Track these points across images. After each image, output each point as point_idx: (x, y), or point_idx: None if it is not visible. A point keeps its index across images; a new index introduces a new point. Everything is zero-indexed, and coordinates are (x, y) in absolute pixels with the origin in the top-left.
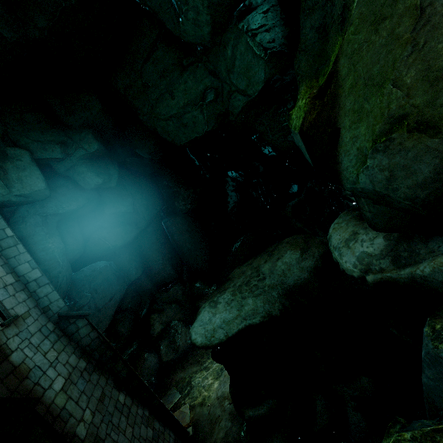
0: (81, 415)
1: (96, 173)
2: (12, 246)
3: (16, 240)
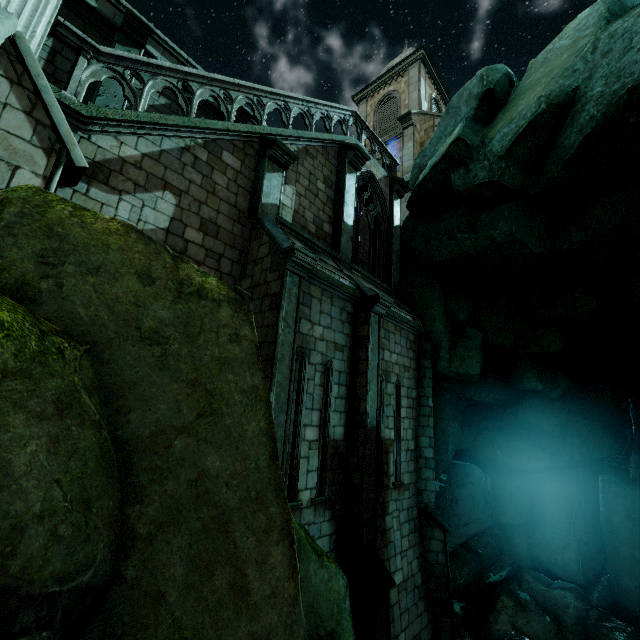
0: (398, 632)
1: (539, 376)
2: (426, 415)
3: (431, 412)
